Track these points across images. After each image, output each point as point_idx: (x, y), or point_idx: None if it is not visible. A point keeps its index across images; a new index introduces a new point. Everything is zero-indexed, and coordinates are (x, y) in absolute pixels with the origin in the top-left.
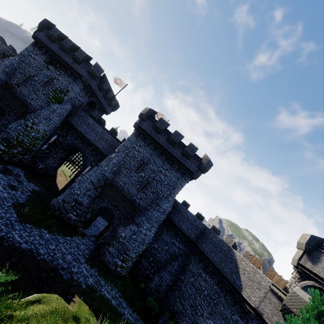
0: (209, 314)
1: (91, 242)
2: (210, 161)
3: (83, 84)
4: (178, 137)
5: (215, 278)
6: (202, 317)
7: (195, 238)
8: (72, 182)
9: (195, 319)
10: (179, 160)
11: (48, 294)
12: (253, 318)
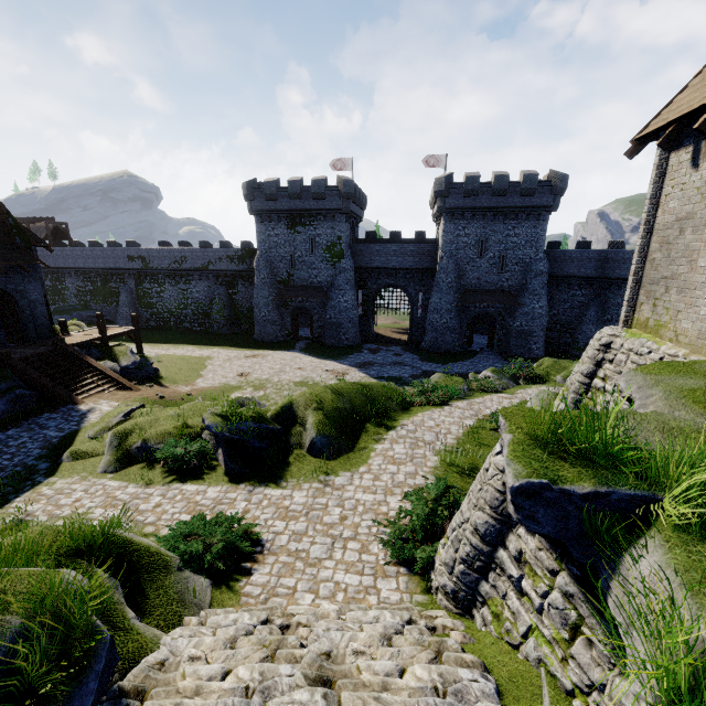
0: None
1: (490, 352)
2: (564, 175)
3: (344, 216)
4: (503, 181)
5: None
6: None
7: (598, 272)
8: (413, 322)
9: None
10: (523, 206)
11: (542, 360)
12: None
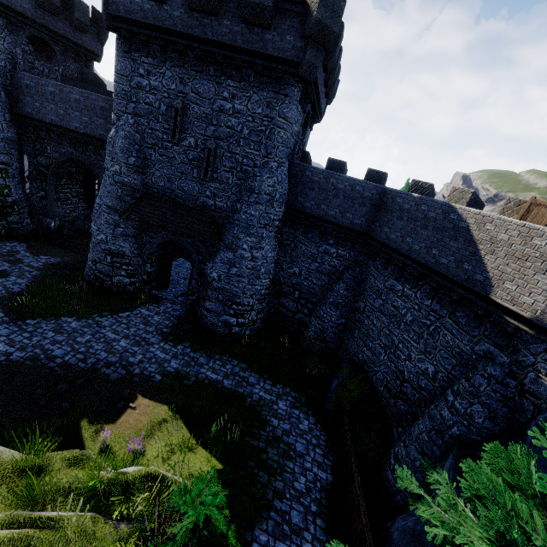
0: (422, 354)
1: (177, 306)
2: None
3: None
4: None
5: (425, 285)
6: (409, 362)
7: (366, 224)
8: None
9: (396, 367)
10: (247, 48)
11: None
12: (531, 341)
